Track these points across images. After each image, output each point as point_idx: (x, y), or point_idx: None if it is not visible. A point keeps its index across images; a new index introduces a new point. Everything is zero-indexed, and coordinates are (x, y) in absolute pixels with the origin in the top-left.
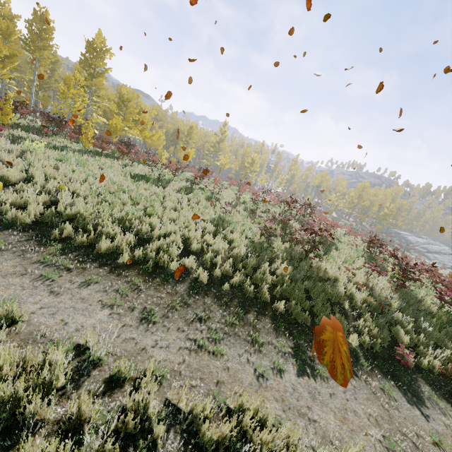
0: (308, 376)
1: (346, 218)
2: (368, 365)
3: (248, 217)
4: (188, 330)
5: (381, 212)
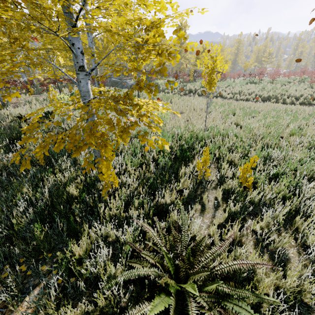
0: None
1: None
2: None
3: None
4: None
5: None
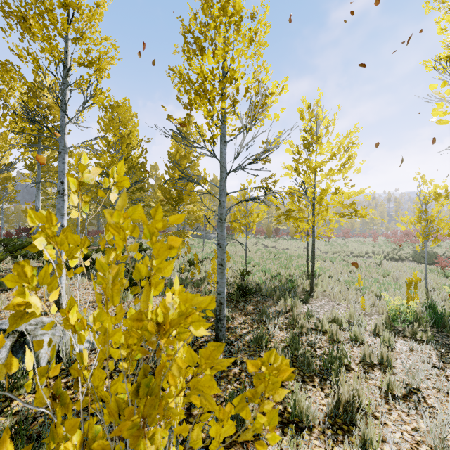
0: None
1: None
2: None
3: (386, 243)
4: None
5: None
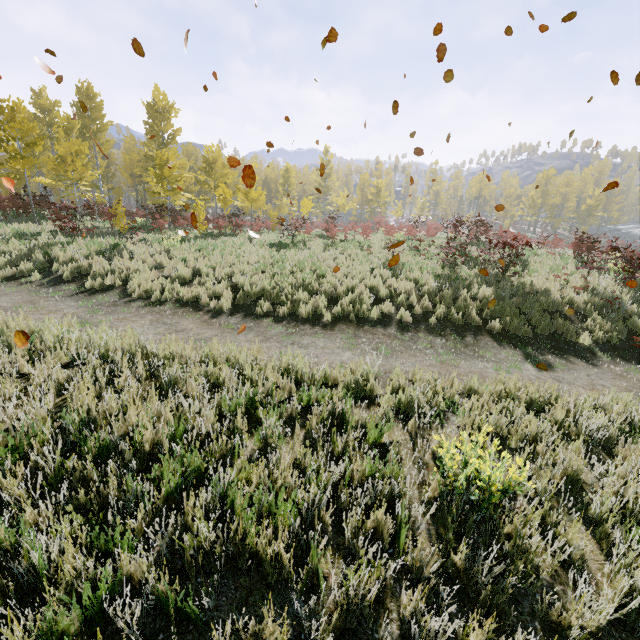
0: (547, 371)
1: (530, 231)
2: (607, 357)
3: (417, 255)
4: (421, 355)
5: (583, 207)
